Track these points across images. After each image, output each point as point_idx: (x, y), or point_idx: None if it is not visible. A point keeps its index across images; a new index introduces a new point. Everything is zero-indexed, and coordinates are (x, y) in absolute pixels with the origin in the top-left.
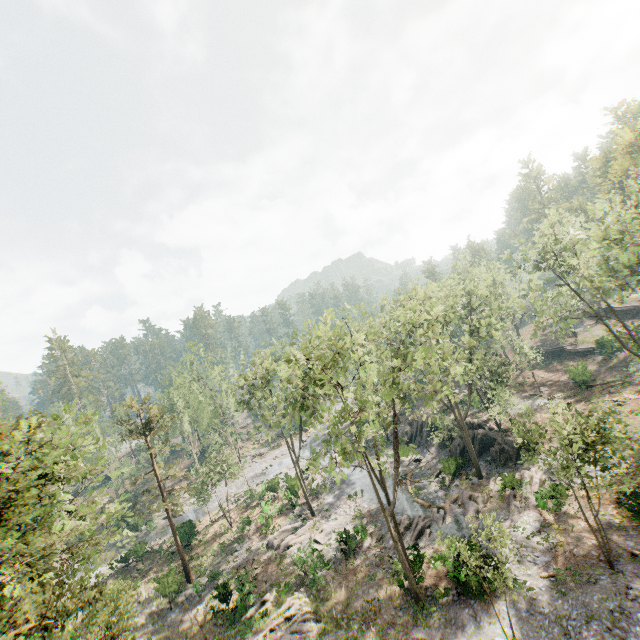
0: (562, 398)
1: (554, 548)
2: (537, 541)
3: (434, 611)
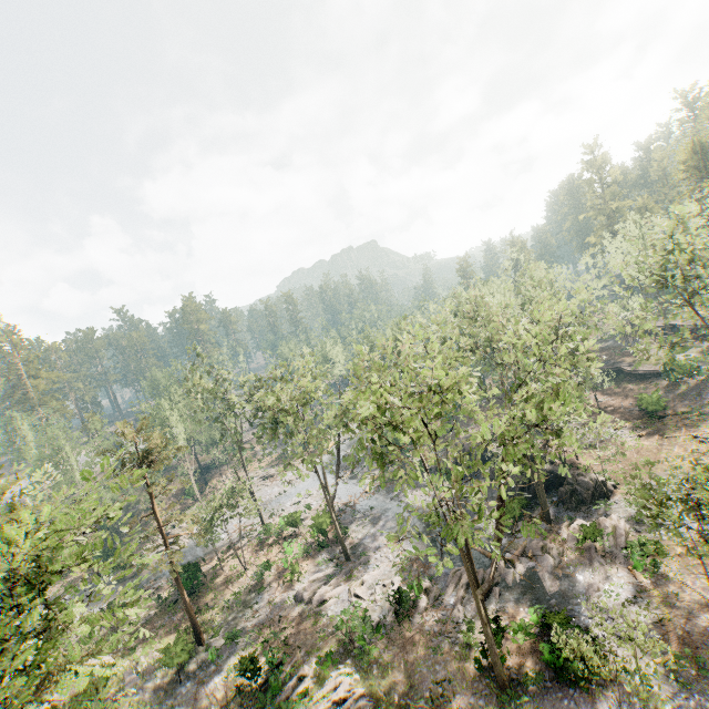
0: (630, 429)
1: (660, 622)
2: (636, 611)
3: (524, 701)
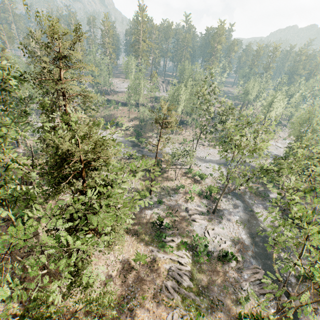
0: None
1: None
2: None
3: None
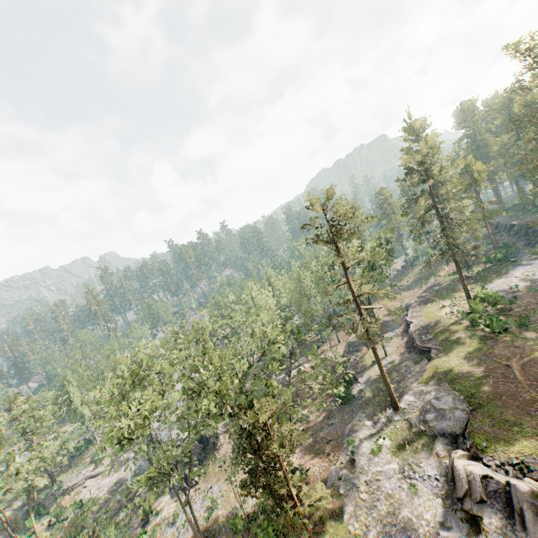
0: None
1: None
2: None
3: None
